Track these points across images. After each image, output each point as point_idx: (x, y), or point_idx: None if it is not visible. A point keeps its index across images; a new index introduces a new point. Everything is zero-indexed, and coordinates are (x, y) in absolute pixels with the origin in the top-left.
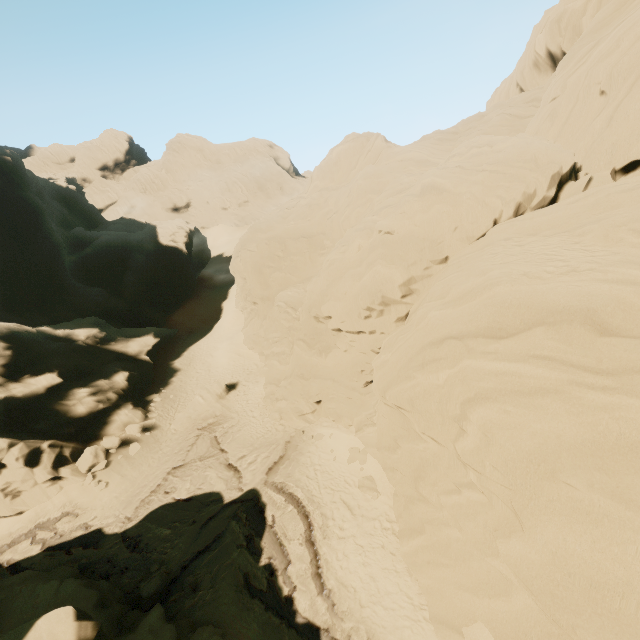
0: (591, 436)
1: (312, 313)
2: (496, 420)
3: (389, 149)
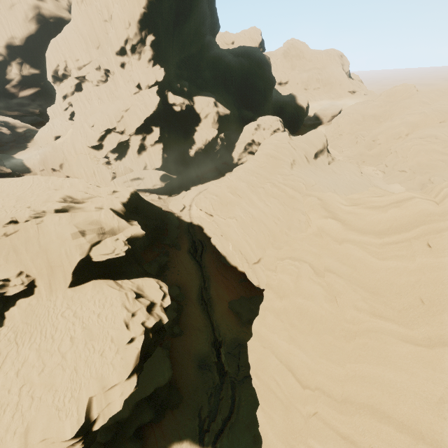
0: (427, 149)
1: (373, 138)
2: (416, 147)
3: (417, 95)
